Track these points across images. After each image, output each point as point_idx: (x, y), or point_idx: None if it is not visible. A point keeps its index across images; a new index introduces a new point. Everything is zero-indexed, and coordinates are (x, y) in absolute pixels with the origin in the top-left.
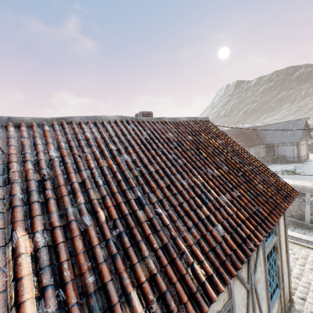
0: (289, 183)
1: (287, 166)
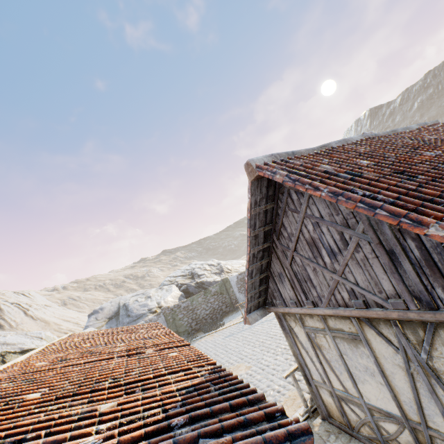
0: None
1: None
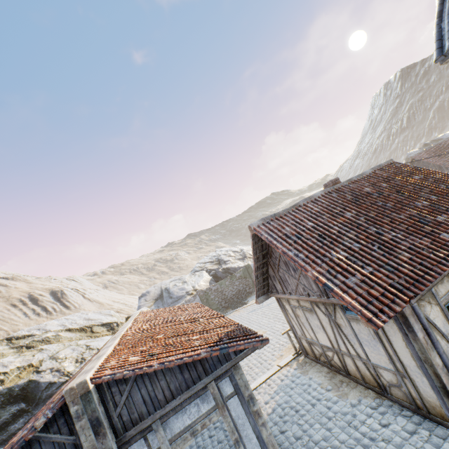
0: None
1: None
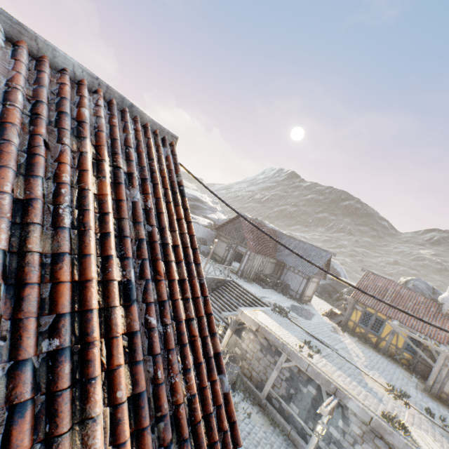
0: (272, 329)
1: (284, 300)
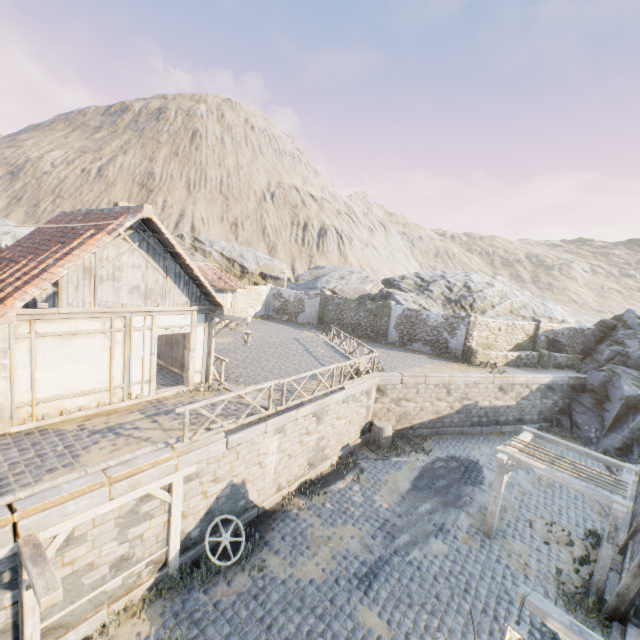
0: None
1: None
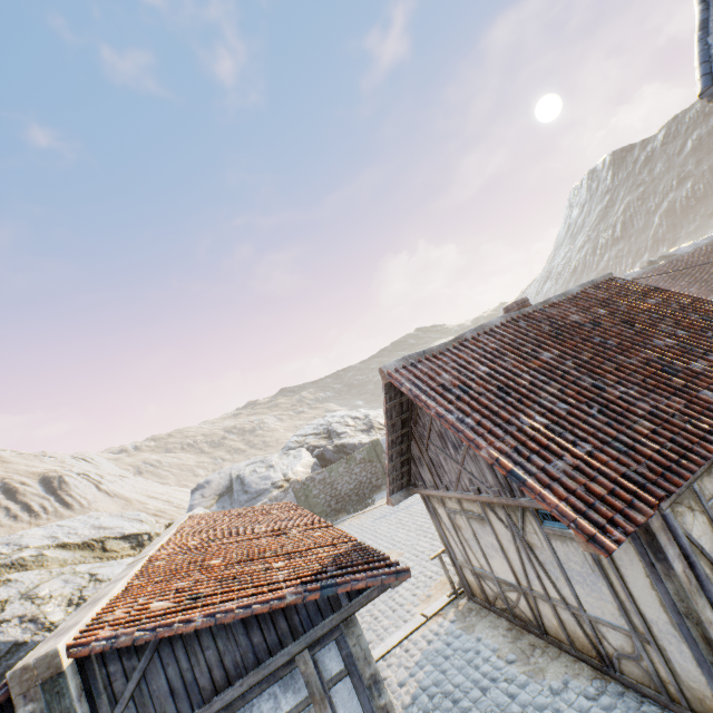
0: None
1: None
